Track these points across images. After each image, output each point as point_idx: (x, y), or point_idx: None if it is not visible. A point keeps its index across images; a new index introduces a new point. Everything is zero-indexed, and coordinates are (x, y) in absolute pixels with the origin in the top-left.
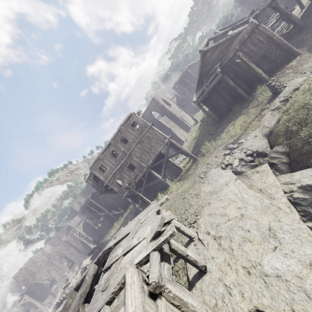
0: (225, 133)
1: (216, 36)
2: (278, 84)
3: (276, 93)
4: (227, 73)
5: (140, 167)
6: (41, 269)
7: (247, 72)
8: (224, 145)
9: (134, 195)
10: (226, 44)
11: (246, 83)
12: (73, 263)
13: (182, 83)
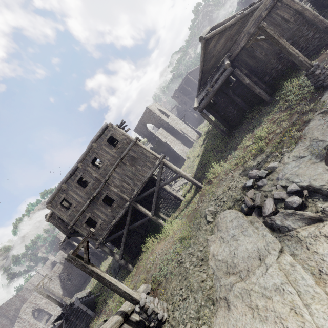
0: (240, 151)
1: (221, 24)
2: (326, 72)
3: (323, 87)
4: (239, 68)
5: (120, 201)
6: (14, 320)
7: (266, 66)
8: (242, 168)
9: (115, 238)
10: (237, 27)
11: (264, 81)
12: (50, 316)
13: (183, 91)
